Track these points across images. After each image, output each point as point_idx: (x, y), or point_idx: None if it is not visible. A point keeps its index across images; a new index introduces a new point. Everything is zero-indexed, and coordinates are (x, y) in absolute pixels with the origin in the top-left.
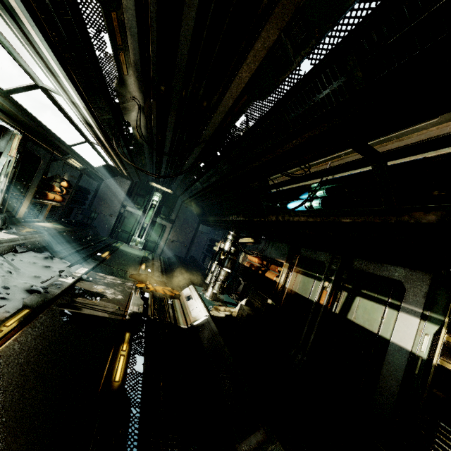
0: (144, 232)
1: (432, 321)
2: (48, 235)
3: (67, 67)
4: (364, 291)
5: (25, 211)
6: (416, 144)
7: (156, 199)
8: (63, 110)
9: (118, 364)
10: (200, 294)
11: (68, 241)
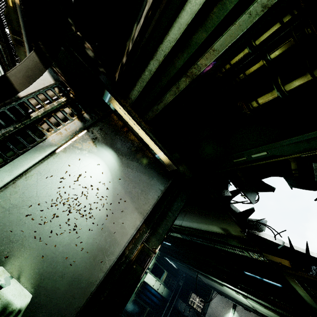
0: None
1: None
2: None
3: (5, 70)
4: None
5: None
6: None
7: None
8: None
9: None
10: None
11: None
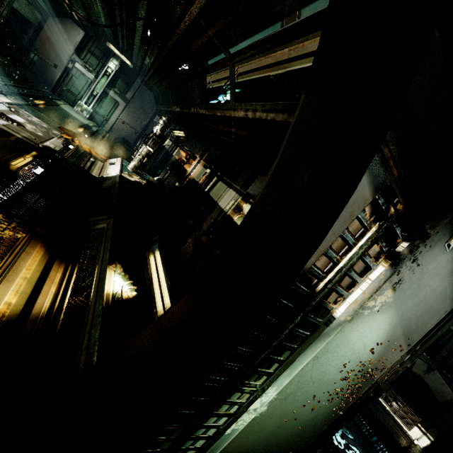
0: (92, 101)
1: (239, 194)
2: None
3: None
4: (225, 178)
5: None
6: (240, 50)
7: (112, 66)
8: None
9: (17, 159)
10: (124, 164)
11: None
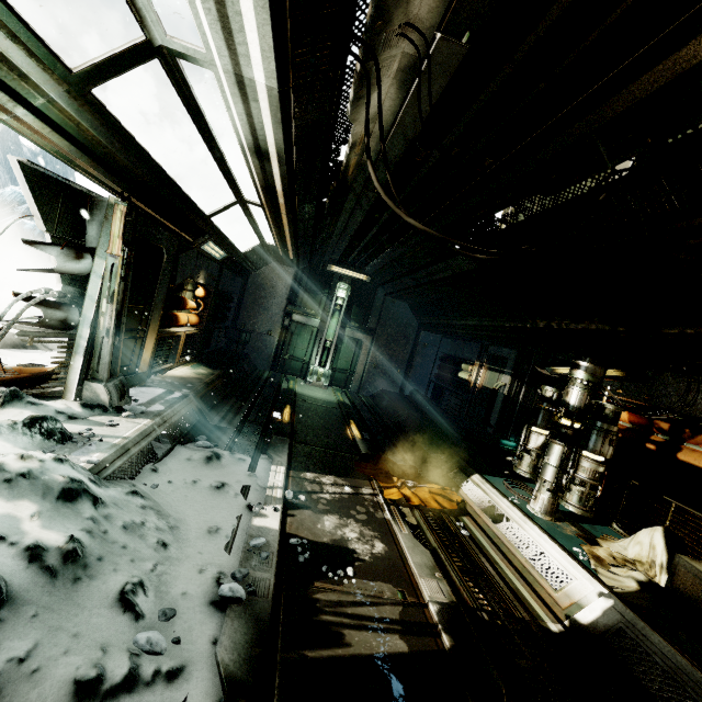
0: (327, 357)
1: None
2: (195, 398)
3: None
4: None
5: (149, 357)
6: None
7: (342, 294)
8: (203, 124)
9: None
10: (516, 503)
11: (223, 397)
